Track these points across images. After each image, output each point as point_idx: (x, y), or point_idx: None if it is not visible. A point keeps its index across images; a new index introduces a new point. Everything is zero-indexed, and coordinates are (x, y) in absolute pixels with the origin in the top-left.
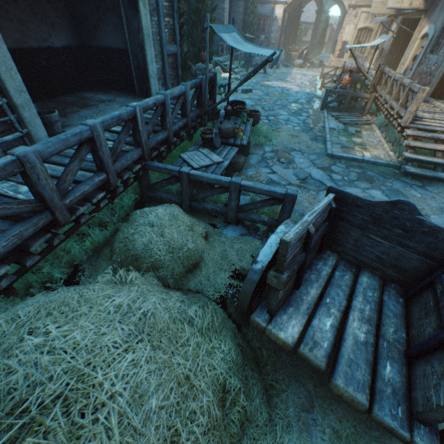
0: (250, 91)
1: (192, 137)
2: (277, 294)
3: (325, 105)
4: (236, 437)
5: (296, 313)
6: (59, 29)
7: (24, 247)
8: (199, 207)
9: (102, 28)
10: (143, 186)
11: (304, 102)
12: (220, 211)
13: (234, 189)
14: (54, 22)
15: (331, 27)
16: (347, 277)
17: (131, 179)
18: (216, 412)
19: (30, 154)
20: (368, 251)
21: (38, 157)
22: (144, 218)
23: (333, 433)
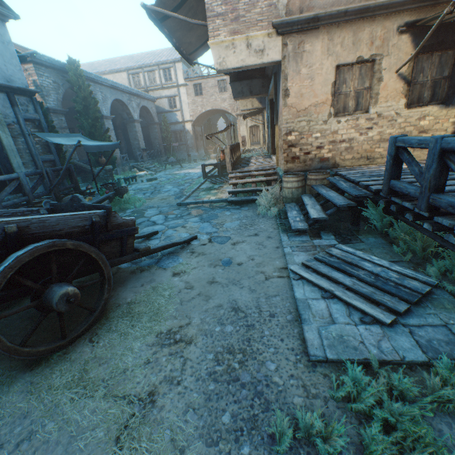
0: (156, 179)
1: None
2: None
3: (206, 176)
4: None
5: None
6: None
7: None
8: None
9: None
10: None
11: (196, 177)
12: None
13: None
14: None
15: None
16: None
17: None
18: None
19: None
20: None
21: None
22: None
23: None
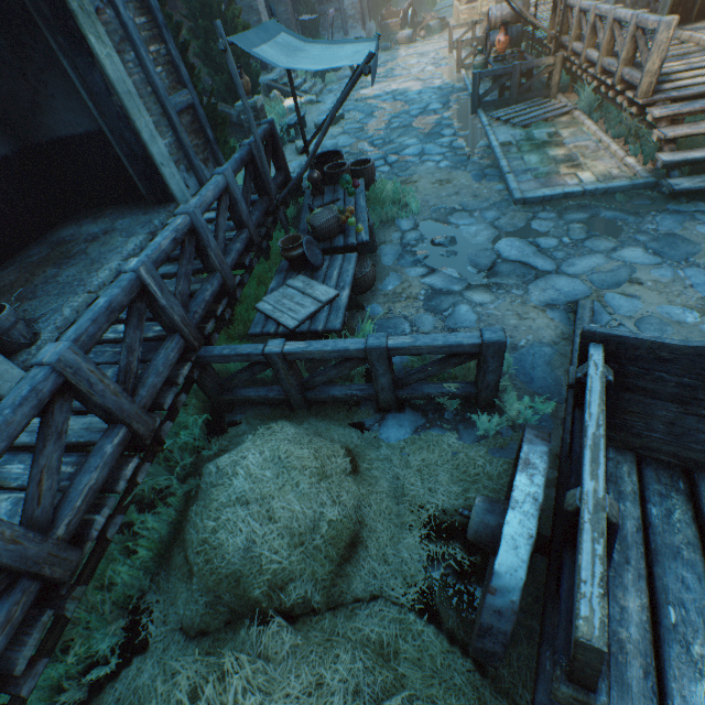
0: (341, 118)
1: (268, 247)
2: None
3: (478, 103)
4: None
5: None
6: None
7: (2, 670)
8: (321, 397)
9: (45, 105)
10: (209, 391)
11: (438, 107)
12: (363, 395)
13: (377, 359)
14: None
15: None
16: (679, 513)
17: (181, 396)
18: None
19: None
20: (704, 441)
21: None
22: (226, 489)
23: None
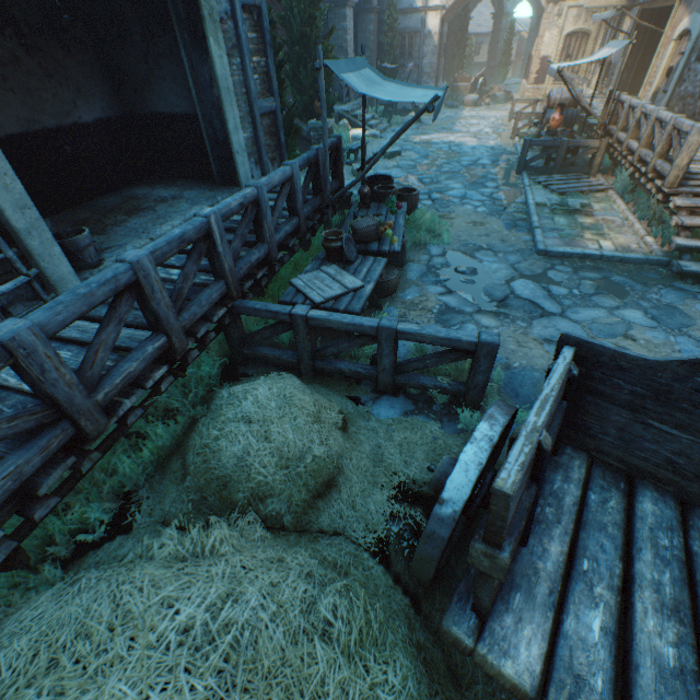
0: (398, 155)
1: (309, 242)
2: (492, 583)
3: (524, 166)
4: None
5: (530, 608)
6: (88, 94)
7: (28, 488)
8: (328, 368)
9: (155, 84)
10: (233, 340)
11: (487, 163)
12: (365, 373)
13: (386, 339)
14: (80, 85)
15: (519, 36)
16: (613, 503)
17: (211, 333)
18: None
19: (24, 333)
20: (647, 449)
21: (39, 334)
22: (235, 408)
23: None
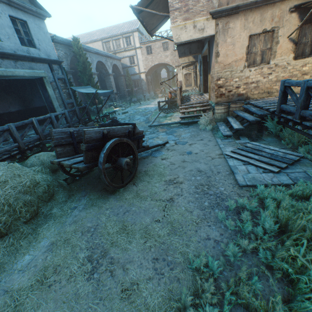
0: (127, 112)
1: None
2: (55, 149)
3: (160, 109)
4: (42, 198)
5: (68, 157)
6: (14, 104)
7: None
8: None
9: (34, 100)
10: None
11: (153, 110)
12: None
13: None
14: (11, 102)
15: None
16: None
17: (35, 148)
18: (28, 182)
19: None
20: None
21: None
22: (33, 156)
23: (89, 199)
